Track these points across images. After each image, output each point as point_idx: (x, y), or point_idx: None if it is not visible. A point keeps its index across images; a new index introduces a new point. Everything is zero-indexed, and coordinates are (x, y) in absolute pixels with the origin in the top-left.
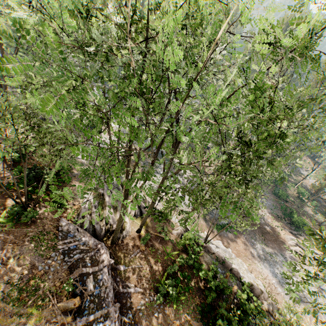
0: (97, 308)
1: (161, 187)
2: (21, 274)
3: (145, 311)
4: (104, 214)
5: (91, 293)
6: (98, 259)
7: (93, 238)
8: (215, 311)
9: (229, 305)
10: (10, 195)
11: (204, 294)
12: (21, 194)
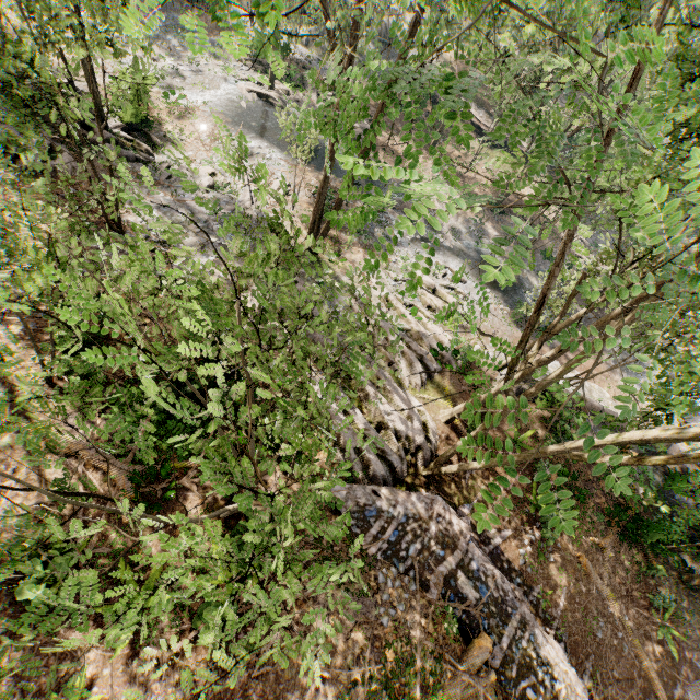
0: (503, 622)
1: None
2: (359, 653)
3: (533, 563)
4: (378, 417)
5: (482, 605)
6: (449, 534)
7: (415, 496)
8: (627, 513)
9: (633, 487)
10: (215, 515)
11: (596, 489)
12: (195, 470)
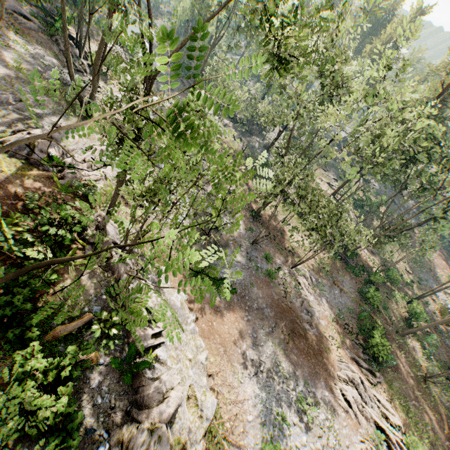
0: None
1: None
2: None
3: None
4: None
5: None
6: None
7: None
8: None
9: None
10: None
11: None
12: None
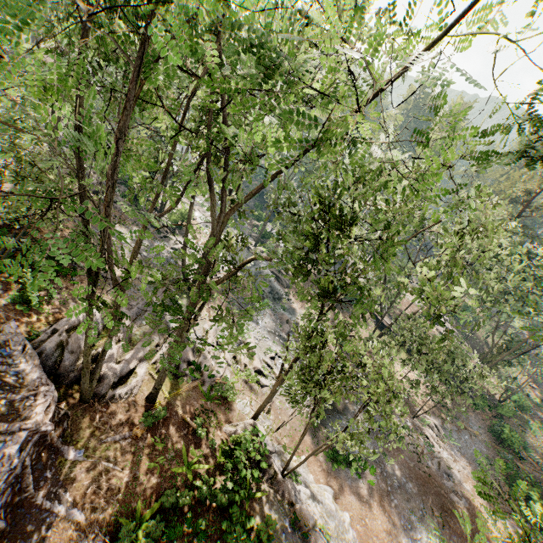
0: None
1: (192, 305)
2: None
3: None
4: (101, 345)
5: None
6: (22, 411)
7: (41, 371)
8: None
9: None
10: None
11: None
12: None
